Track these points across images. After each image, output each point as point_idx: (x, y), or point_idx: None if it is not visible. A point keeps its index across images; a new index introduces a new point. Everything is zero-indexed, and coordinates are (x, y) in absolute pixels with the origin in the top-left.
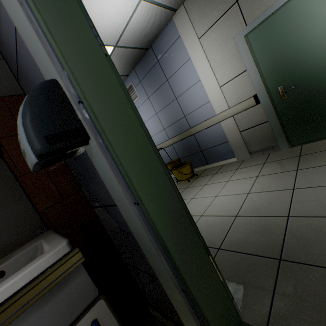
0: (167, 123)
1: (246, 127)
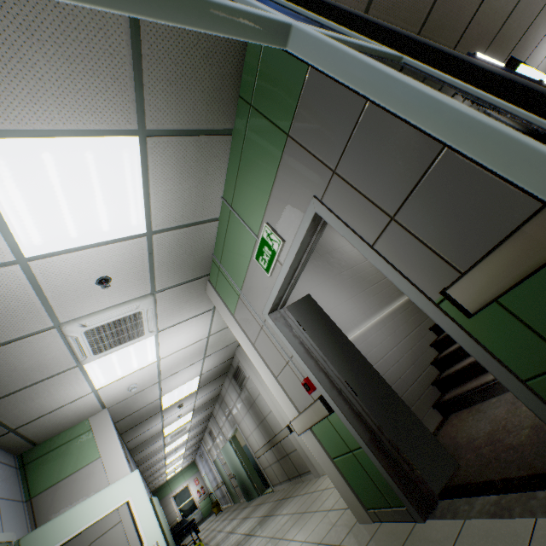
0: (214, 477)
1: (226, 490)
